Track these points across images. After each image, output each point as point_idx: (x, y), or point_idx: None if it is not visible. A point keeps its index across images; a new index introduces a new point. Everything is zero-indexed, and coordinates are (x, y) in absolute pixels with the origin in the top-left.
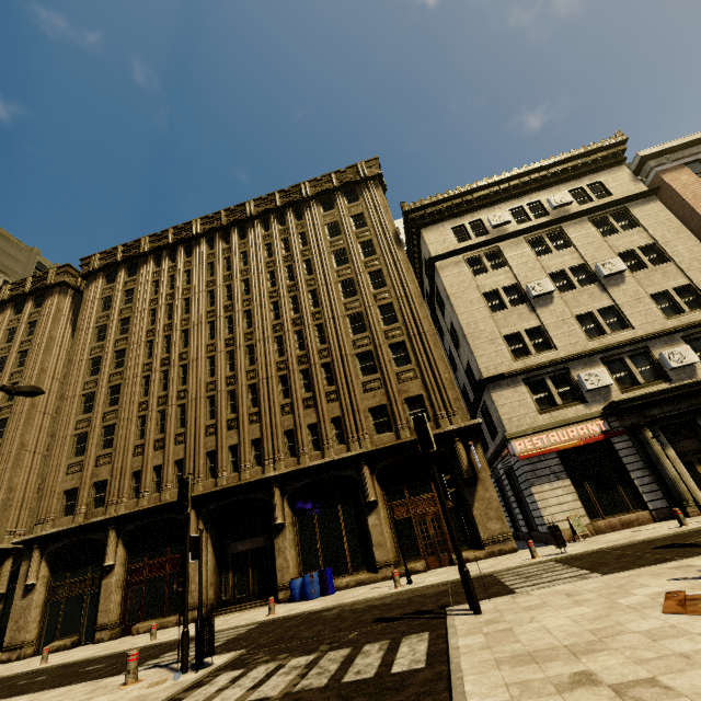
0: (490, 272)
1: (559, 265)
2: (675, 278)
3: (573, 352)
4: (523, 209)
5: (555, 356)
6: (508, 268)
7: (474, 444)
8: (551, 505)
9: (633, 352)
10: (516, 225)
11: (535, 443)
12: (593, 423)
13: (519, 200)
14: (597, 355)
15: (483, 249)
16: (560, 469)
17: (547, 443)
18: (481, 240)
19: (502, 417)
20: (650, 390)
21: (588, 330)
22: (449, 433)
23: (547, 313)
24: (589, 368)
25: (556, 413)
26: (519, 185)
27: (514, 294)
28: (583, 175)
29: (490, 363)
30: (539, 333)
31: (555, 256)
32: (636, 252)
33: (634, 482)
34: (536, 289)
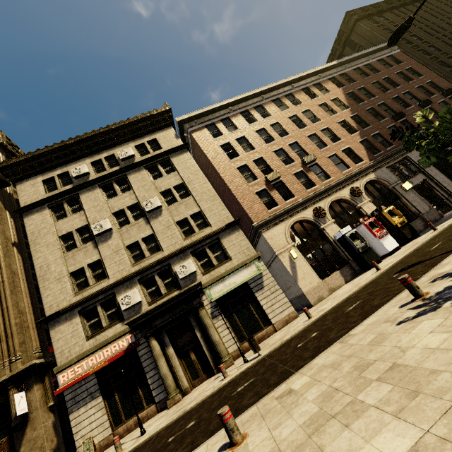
0: (68, 217)
1: (120, 205)
2: (192, 208)
3: (120, 277)
4: (102, 161)
5: (107, 284)
6: (83, 212)
7: (31, 384)
8: (83, 427)
9: (161, 269)
10: (94, 174)
11: (76, 371)
12: (123, 339)
13: (100, 154)
14: (136, 277)
15: (66, 197)
16: (95, 388)
17: (86, 368)
18: (65, 189)
19: (55, 352)
20: (150, 308)
21: (136, 255)
22: (3, 383)
23: (106, 247)
24: (130, 289)
25: (100, 336)
26: (98, 143)
27: (86, 233)
28: (145, 134)
29: (54, 301)
30: (100, 265)
31: (119, 198)
32: (172, 190)
33: (149, 381)
34: (97, 229)
